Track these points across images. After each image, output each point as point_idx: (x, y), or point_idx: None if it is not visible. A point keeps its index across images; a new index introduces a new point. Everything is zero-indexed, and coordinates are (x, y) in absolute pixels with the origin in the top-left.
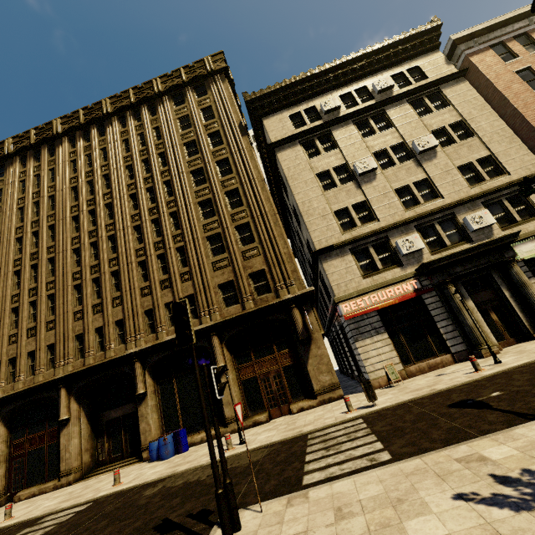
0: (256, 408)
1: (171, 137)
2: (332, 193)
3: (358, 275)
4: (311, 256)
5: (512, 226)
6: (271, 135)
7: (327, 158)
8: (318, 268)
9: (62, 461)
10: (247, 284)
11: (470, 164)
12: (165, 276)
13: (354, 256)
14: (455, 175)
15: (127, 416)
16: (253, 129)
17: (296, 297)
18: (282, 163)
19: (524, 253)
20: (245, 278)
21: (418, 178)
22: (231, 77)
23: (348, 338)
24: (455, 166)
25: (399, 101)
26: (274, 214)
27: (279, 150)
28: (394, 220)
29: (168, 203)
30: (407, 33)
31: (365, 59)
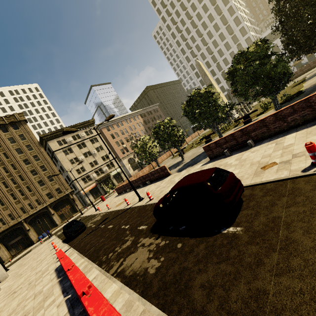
0: (64, 219)
1: (8, 147)
2: (74, 165)
3: (83, 184)
4: (68, 179)
5: (111, 169)
6: (52, 147)
7: (71, 155)
8: (72, 183)
9: (3, 258)
10: (55, 192)
11: (103, 156)
12: (24, 196)
13: (82, 179)
14: (101, 159)
15: (19, 240)
16: (41, 141)
17: (70, 192)
18: (58, 157)
19: (113, 174)
20: (54, 191)
21: (93, 160)
22: (27, 121)
23: (82, 198)
24: (100, 157)
25: (87, 139)
26: (58, 172)
27: (56, 152)
28: (90, 170)
29: (15, 172)
30: (87, 121)
31: (77, 127)
